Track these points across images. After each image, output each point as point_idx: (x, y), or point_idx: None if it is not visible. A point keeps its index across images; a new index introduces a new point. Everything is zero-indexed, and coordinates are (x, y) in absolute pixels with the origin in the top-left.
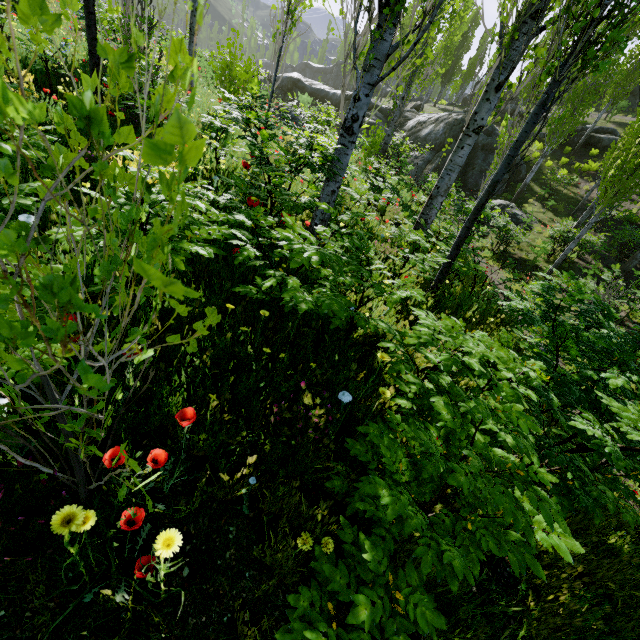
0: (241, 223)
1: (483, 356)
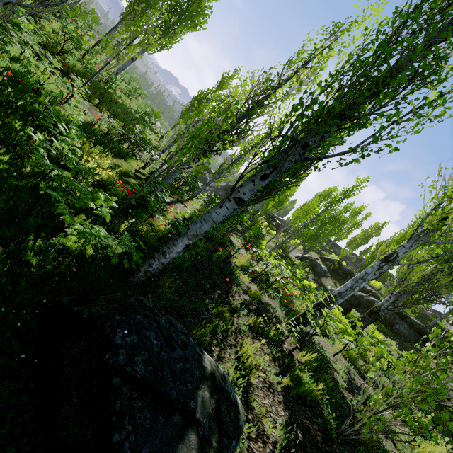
0: None
1: None
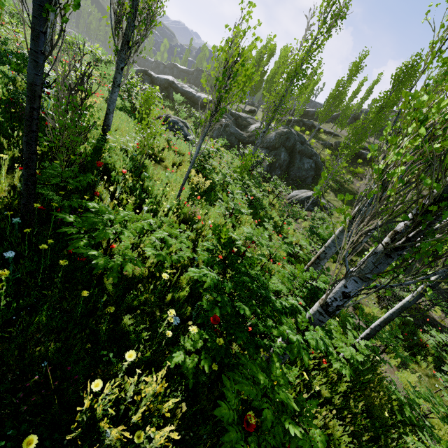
0: (235, 447)
1: None
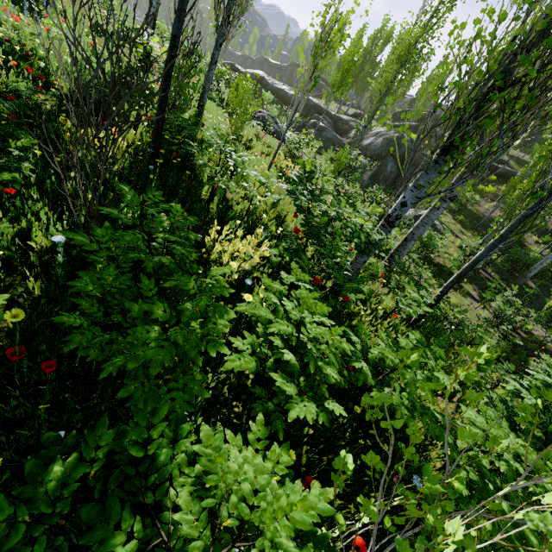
0: None
1: (516, 453)
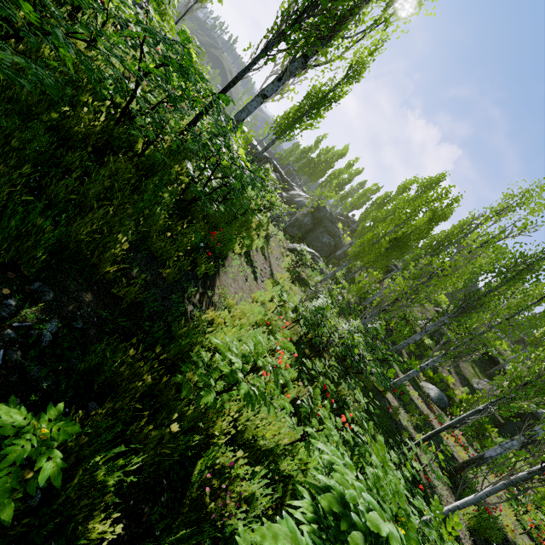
0: None
1: None
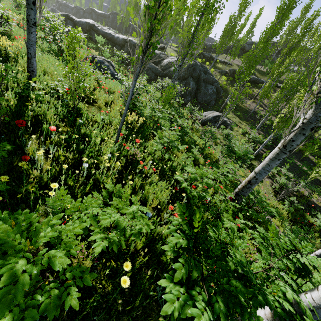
0: None
1: None
